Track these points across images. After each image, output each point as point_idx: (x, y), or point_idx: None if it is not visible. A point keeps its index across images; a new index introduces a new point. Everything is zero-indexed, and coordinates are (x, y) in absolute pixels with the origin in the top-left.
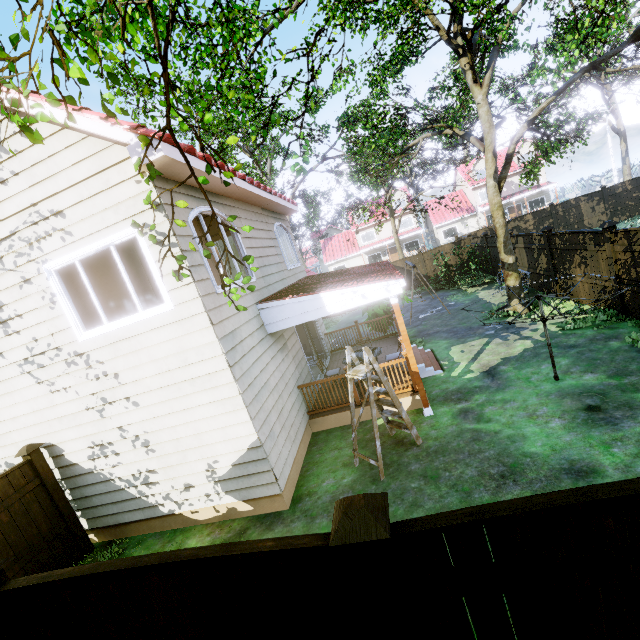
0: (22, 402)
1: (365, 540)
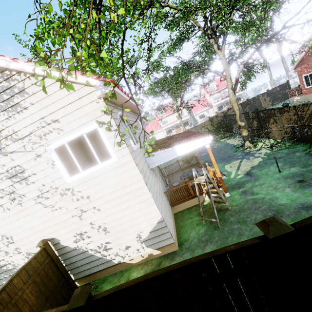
0: (36, 218)
1: (284, 233)
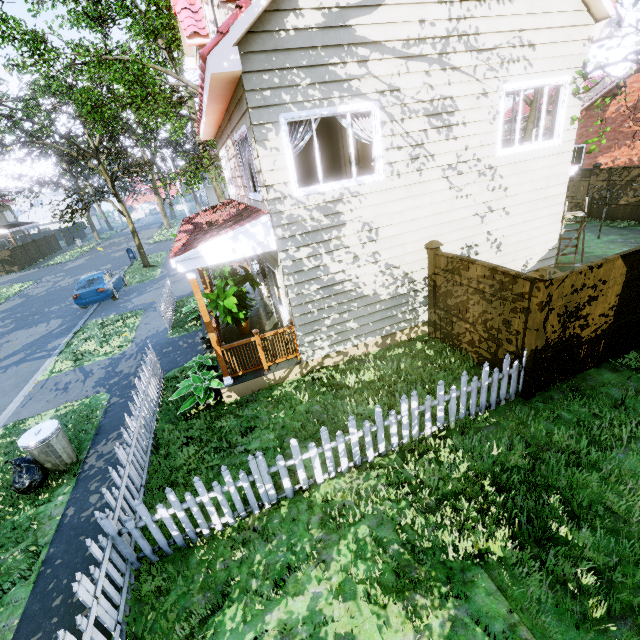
0: (428, 205)
1: None
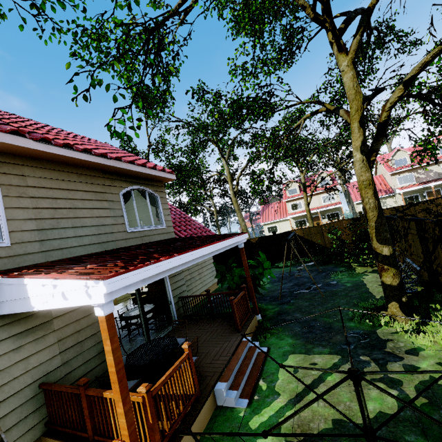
0: None
1: None
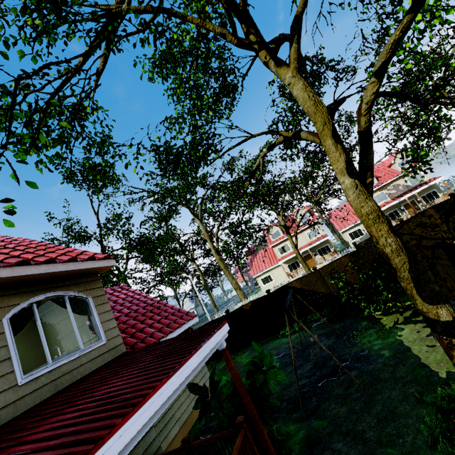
0: None
1: None
